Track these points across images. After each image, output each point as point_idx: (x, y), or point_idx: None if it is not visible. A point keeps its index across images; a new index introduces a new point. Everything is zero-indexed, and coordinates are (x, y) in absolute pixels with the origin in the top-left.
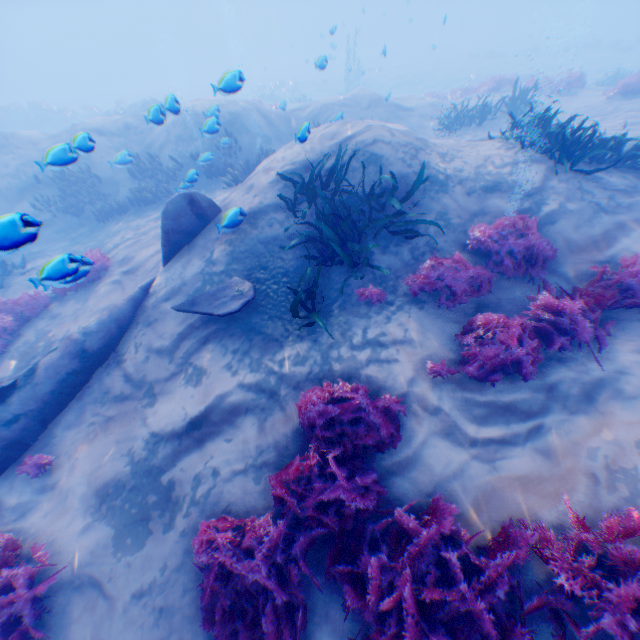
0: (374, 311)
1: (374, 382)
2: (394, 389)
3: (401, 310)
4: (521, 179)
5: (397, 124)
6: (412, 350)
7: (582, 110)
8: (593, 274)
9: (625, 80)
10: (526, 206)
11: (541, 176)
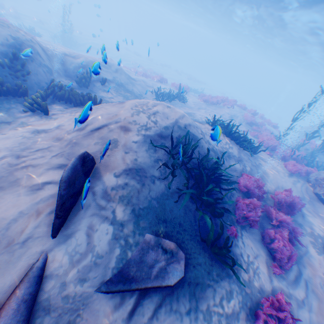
0: (236, 239)
1: (265, 290)
2: (272, 290)
3: (242, 234)
4: (234, 152)
5: (133, 87)
6: (260, 259)
7: (195, 104)
8: (267, 197)
9: (201, 95)
10: (241, 166)
11: (238, 151)
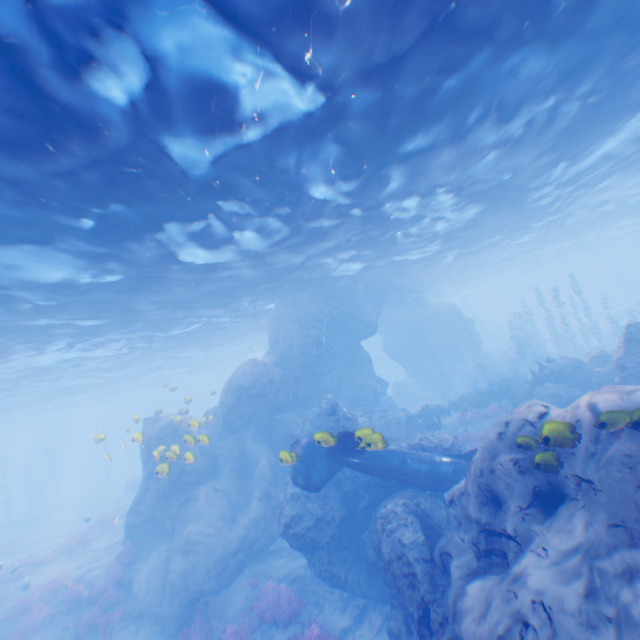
0: None
1: None
2: None
3: None
4: None
5: None
6: None
7: None
8: None
9: None
10: None
11: None
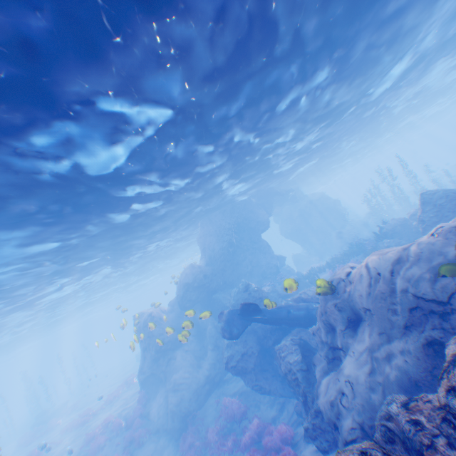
0: None
1: None
2: None
3: None
4: None
5: None
6: None
7: None
8: None
9: None
10: None
11: None
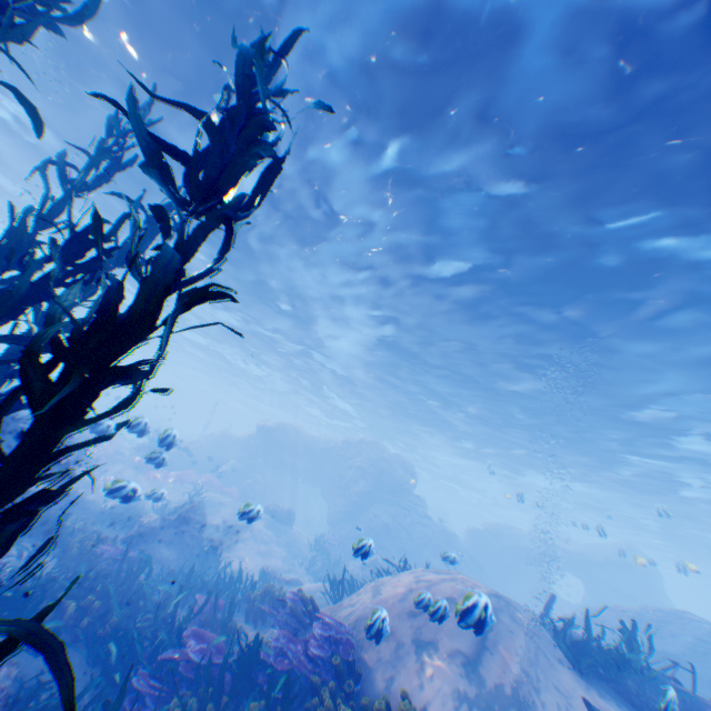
0: None
1: None
2: None
3: None
4: None
5: None
6: None
7: None
8: None
9: None
10: None
11: None
